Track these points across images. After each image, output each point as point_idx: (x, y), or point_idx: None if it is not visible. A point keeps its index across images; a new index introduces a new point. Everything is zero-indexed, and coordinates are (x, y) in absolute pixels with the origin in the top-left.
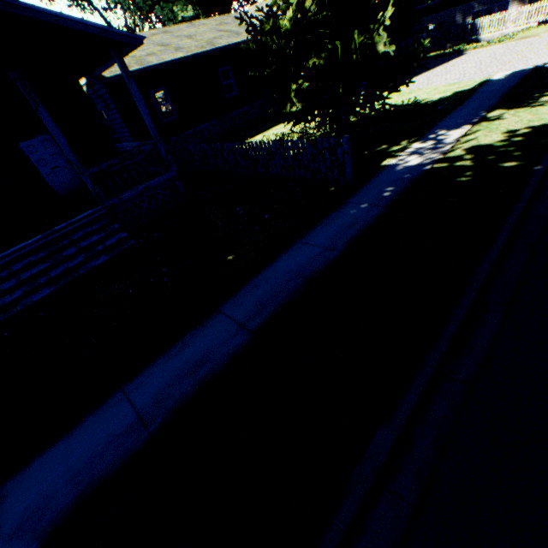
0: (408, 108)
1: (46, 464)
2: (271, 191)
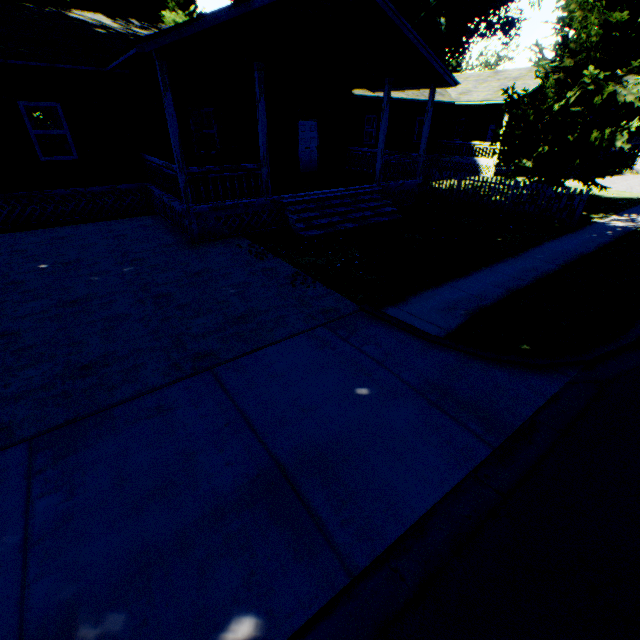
0: (589, 197)
1: (470, 281)
2: (500, 215)
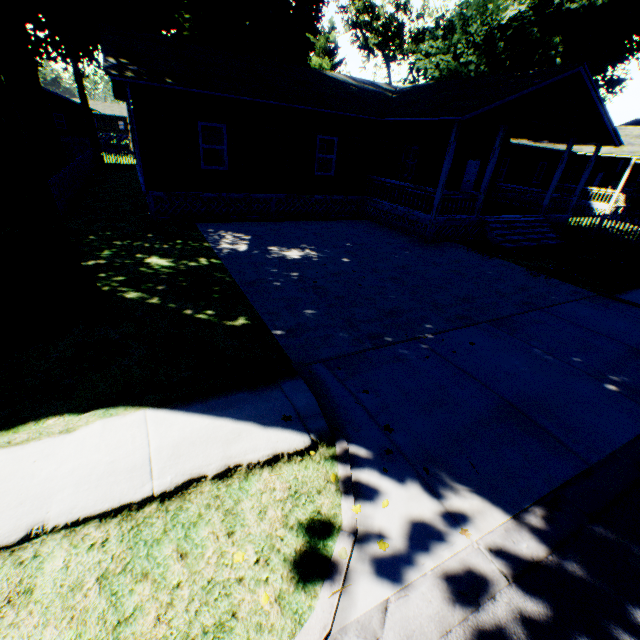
0: None
1: None
2: None
